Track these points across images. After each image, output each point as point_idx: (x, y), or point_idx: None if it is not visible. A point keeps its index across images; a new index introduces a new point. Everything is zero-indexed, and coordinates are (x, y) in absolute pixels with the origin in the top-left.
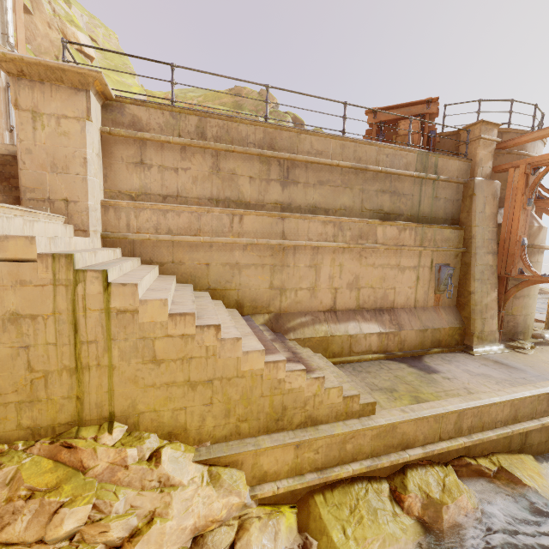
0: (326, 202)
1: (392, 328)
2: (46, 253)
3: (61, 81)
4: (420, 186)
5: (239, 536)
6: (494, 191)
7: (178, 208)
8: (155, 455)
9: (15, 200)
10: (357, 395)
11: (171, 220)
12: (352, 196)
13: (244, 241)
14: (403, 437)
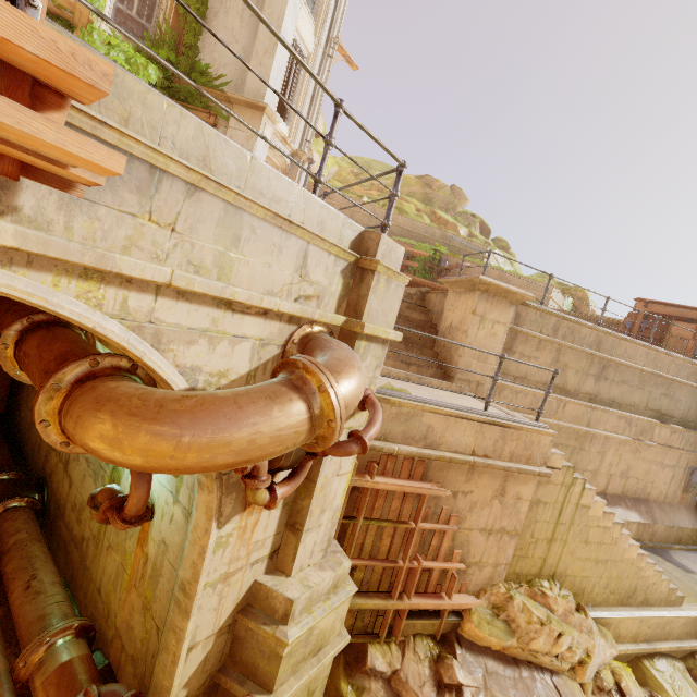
0: (622, 398)
1: (648, 519)
2: (565, 465)
3: (505, 297)
4: (694, 395)
5: (618, 678)
6: None
7: (527, 391)
8: (581, 609)
9: (441, 374)
10: (676, 589)
11: (520, 400)
12: (641, 395)
13: (564, 425)
14: None
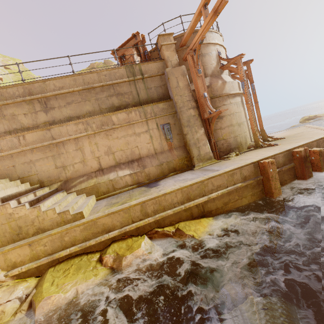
0: (76, 112)
1: (138, 169)
2: None
3: None
4: (135, 85)
5: None
6: (182, 72)
7: None
8: None
9: None
10: (67, 210)
11: None
12: (91, 104)
13: (28, 148)
14: (104, 226)
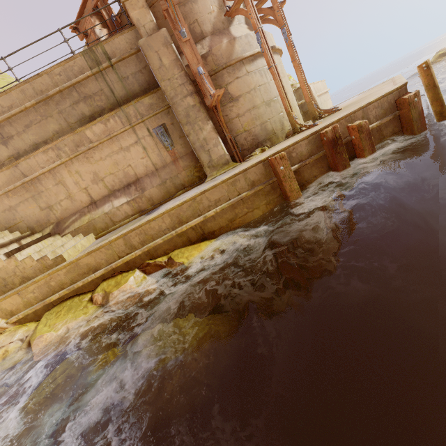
0: (41, 136)
1: (137, 194)
2: None
3: None
4: (104, 78)
5: None
6: (164, 40)
7: None
8: None
9: None
10: (45, 256)
11: None
12: (55, 121)
13: (0, 193)
14: (89, 266)
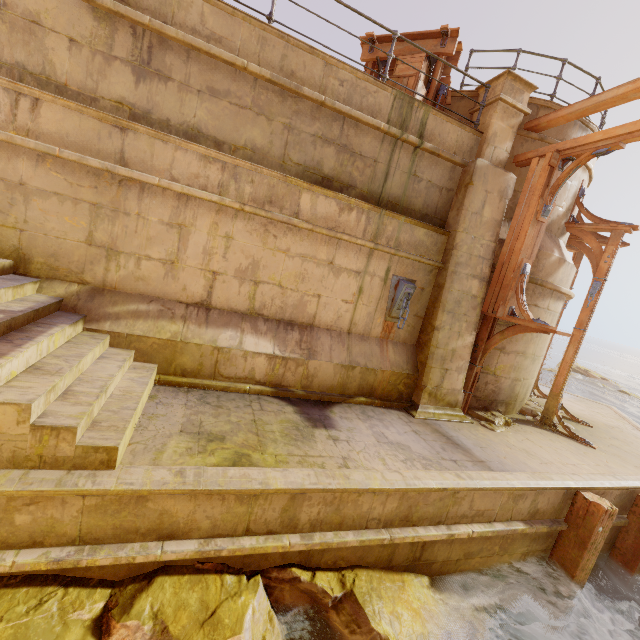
0: (220, 127)
1: (297, 352)
2: None
3: None
4: (392, 150)
5: None
6: (504, 188)
7: None
8: None
9: None
10: (69, 428)
11: None
12: (269, 131)
13: (31, 144)
14: (163, 519)
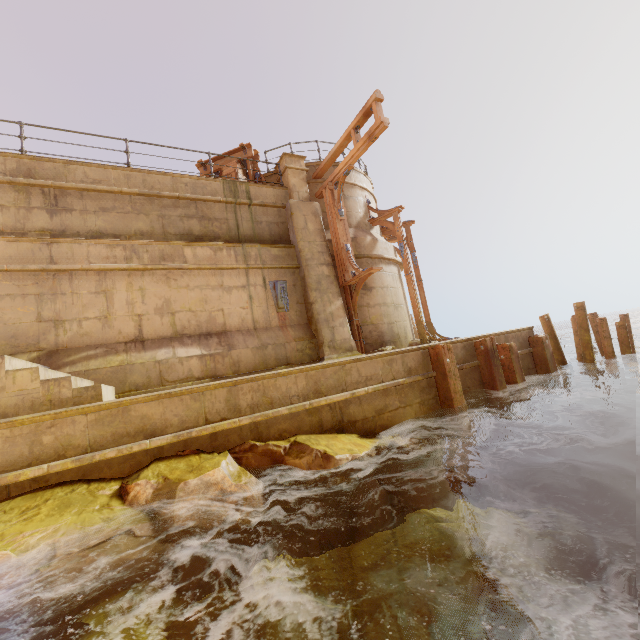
0: (115, 228)
1: (219, 349)
2: None
3: None
4: (235, 211)
5: None
6: (314, 211)
7: None
8: None
9: None
10: (66, 378)
11: None
12: (149, 221)
13: None
14: (144, 422)
